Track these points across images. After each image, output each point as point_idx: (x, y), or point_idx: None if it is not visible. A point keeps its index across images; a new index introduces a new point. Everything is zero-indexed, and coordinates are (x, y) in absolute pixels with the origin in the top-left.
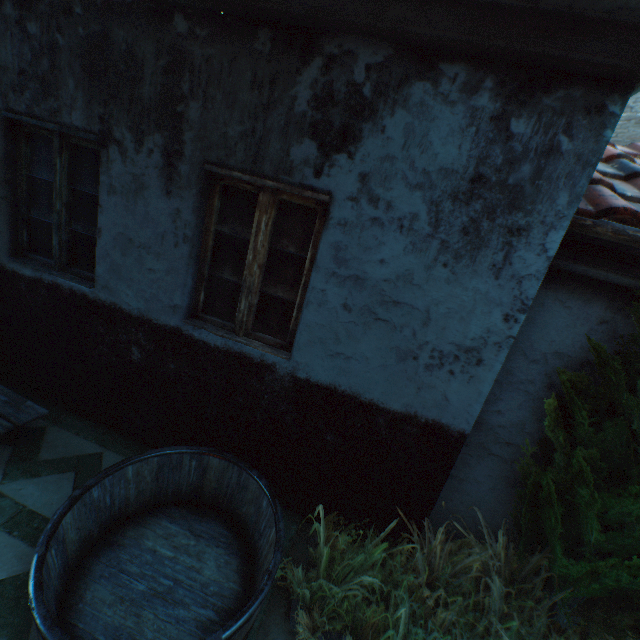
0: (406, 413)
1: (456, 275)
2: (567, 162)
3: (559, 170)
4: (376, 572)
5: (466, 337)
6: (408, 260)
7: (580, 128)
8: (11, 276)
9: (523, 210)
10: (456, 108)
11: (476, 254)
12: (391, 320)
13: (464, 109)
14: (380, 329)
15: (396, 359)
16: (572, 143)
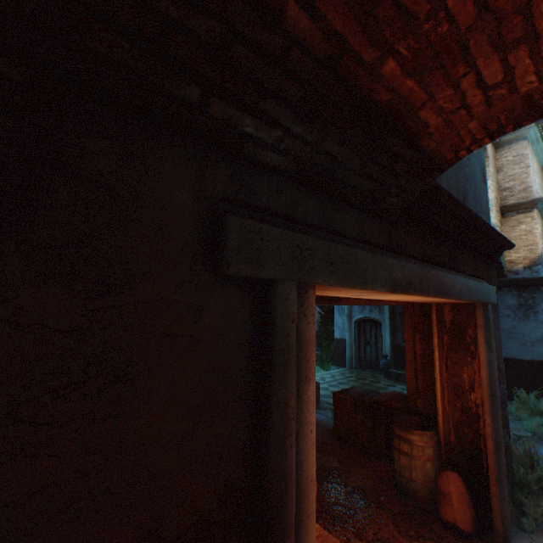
0: (530, 360)
1: (525, 323)
2: (538, 298)
3: (537, 300)
4: (536, 396)
5: (536, 337)
6: (511, 323)
7: (536, 293)
8: (402, 347)
9: (533, 308)
10: (508, 294)
11: (528, 318)
12: (514, 337)
13: (510, 294)
14: (512, 339)
15: (520, 346)
16: (536, 295)
